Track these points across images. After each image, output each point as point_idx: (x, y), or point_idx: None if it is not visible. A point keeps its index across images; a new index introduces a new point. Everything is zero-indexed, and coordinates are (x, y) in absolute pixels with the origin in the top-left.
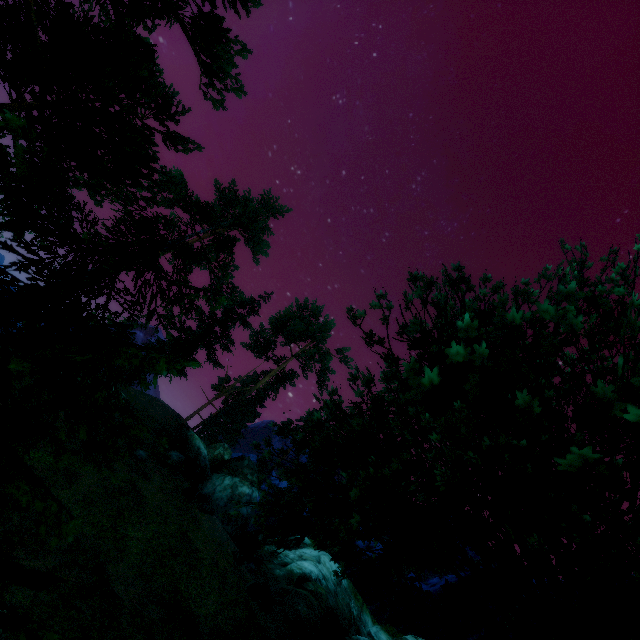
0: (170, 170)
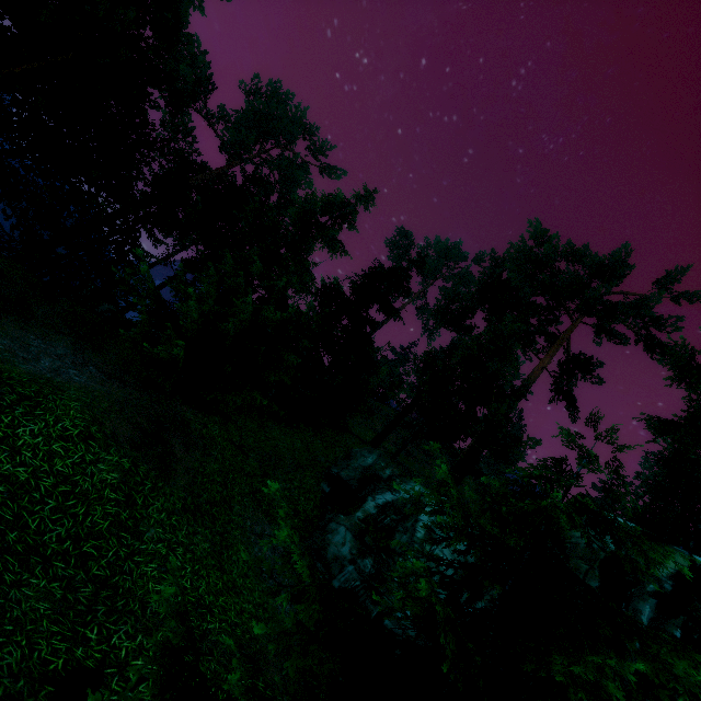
0: (403, 230)
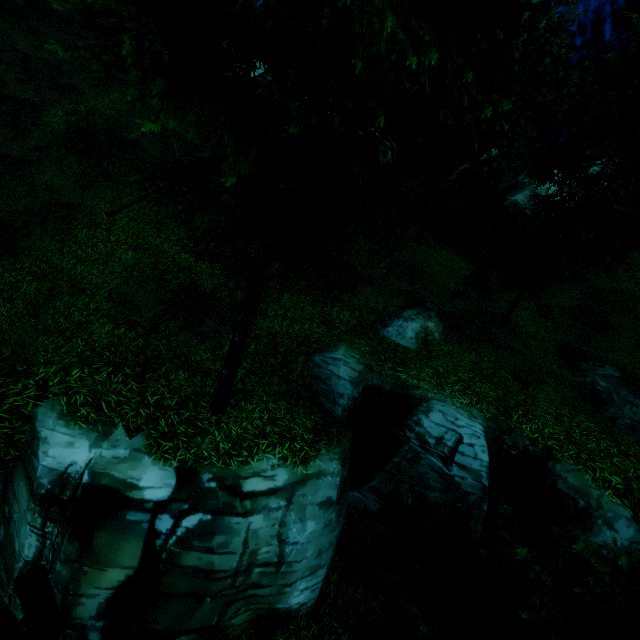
0: None
